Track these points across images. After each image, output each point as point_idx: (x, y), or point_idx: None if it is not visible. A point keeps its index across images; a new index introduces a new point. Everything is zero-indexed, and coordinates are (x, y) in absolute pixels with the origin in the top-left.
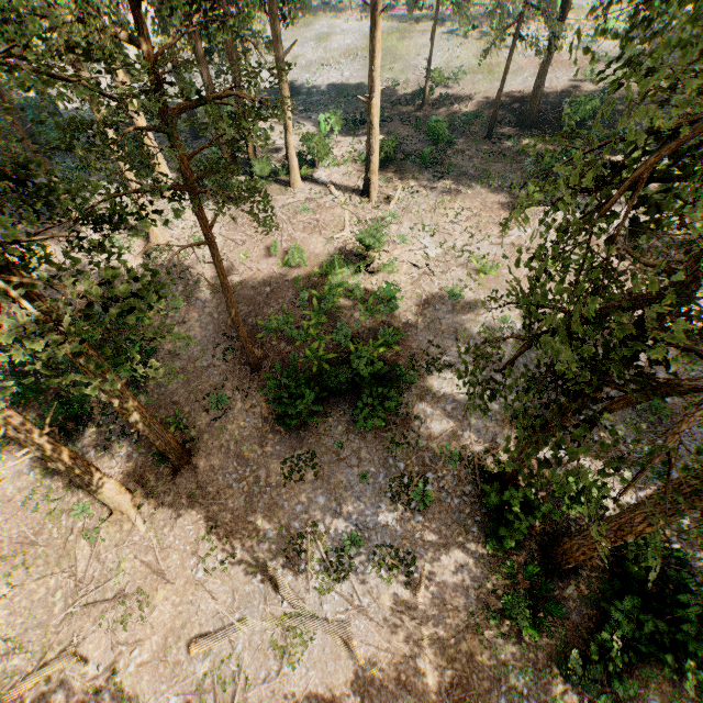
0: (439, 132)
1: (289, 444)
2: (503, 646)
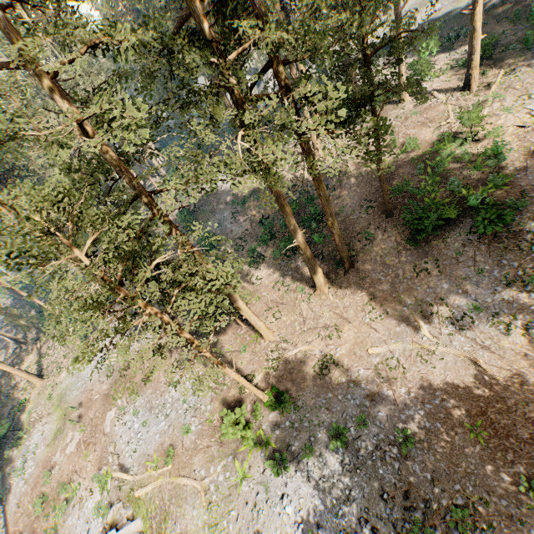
0: None
1: (417, 256)
2: None
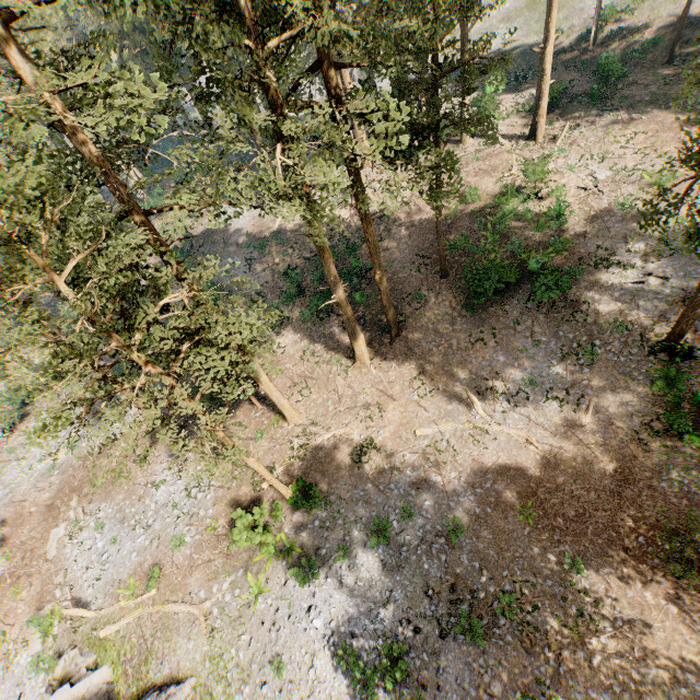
0: (610, 68)
1: (473, 324)
2: (665, 454)
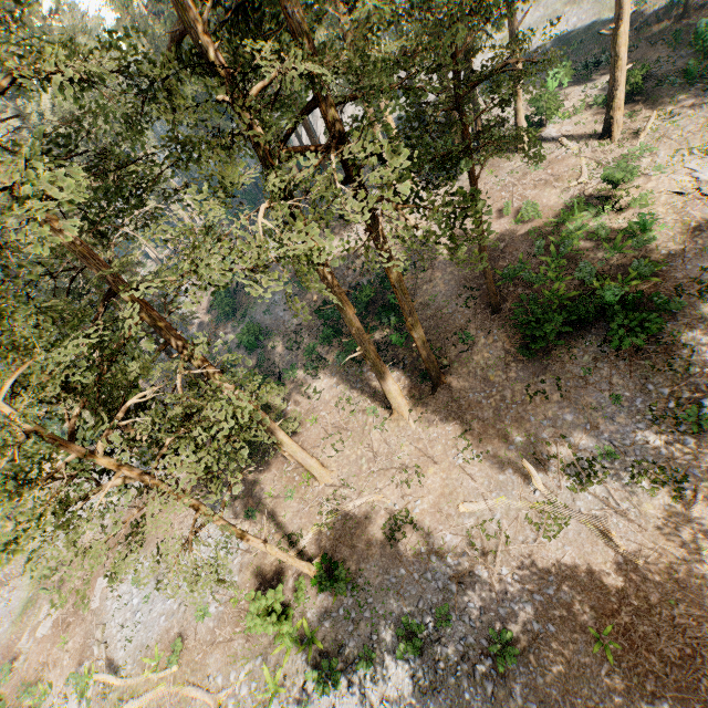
0: None
1: (532, 371)
2: None
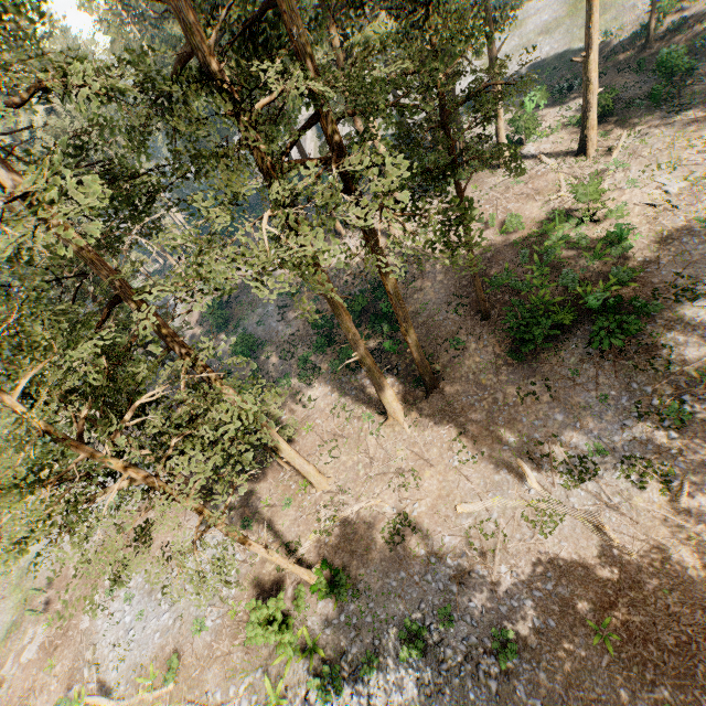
0: (673, 63)
1: (522, 373)
2: None
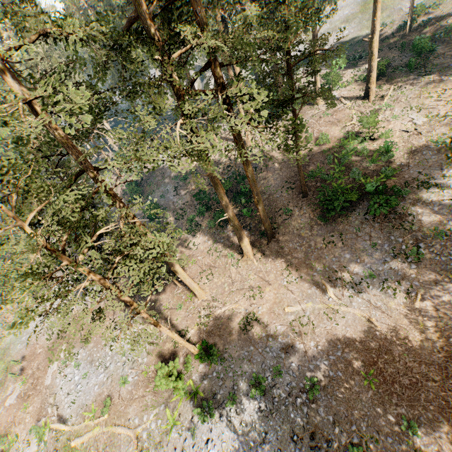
0: (422, 46)
1: (326, 230)
2: None
